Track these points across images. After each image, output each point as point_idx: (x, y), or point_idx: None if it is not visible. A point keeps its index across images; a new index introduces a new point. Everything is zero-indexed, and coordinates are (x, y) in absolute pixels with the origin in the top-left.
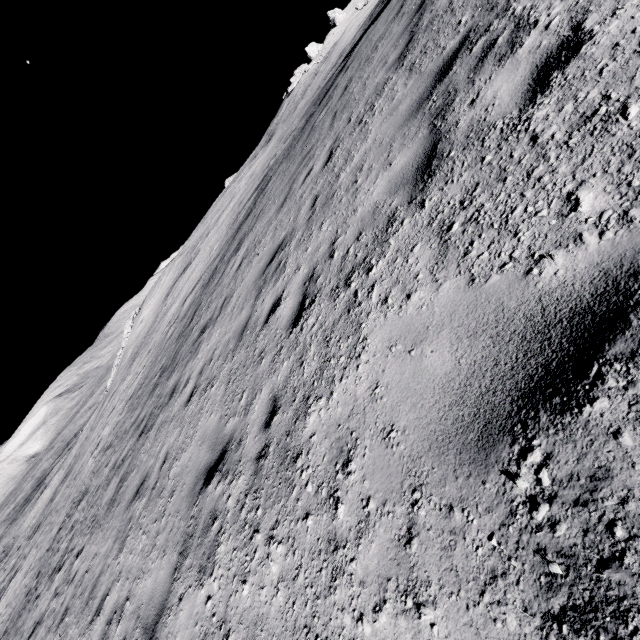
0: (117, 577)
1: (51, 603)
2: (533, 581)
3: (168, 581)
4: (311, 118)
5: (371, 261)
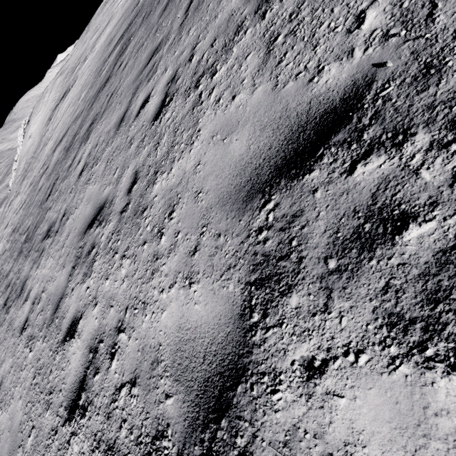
0: None
1: None
2: None
3: None
4: None
5: None
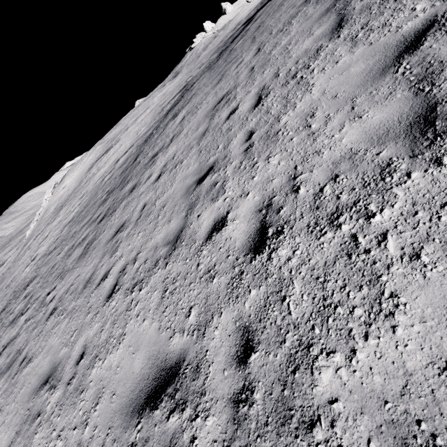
0: (118, 259)
1: (25, 325)
2: (405, 85)
3: (182, 221)
4: (227, 48)
5: (309, 64)
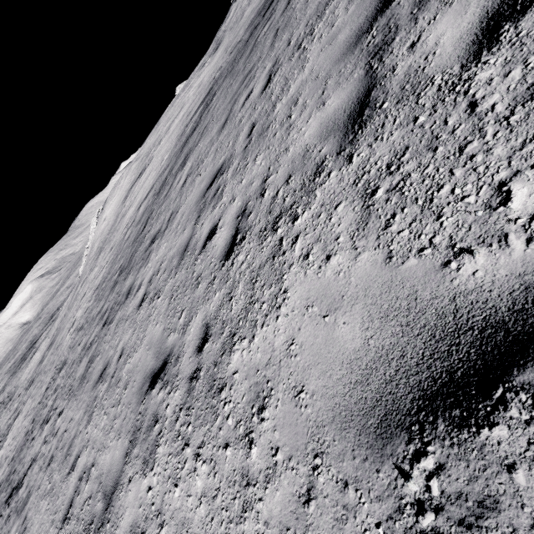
0: (86, 444)
1: (42, 447)
2: None
3: (121, 462)
4: (255, 31)
5: (297, 210)
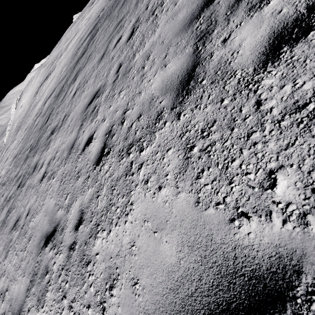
0: (3, 273)
1: None
2: None
3: (24, 294)
4: None
5: (143, 143)
